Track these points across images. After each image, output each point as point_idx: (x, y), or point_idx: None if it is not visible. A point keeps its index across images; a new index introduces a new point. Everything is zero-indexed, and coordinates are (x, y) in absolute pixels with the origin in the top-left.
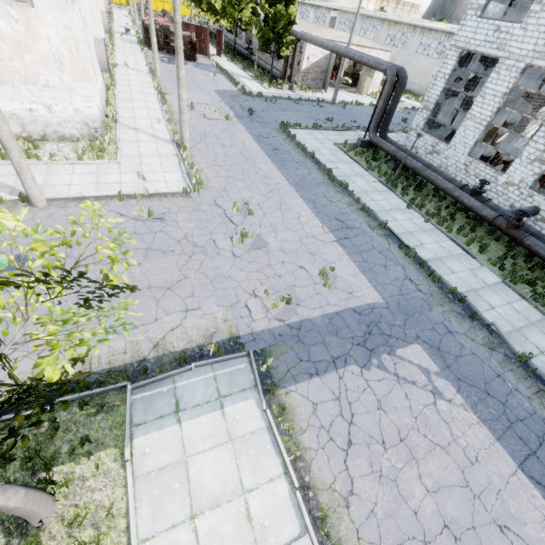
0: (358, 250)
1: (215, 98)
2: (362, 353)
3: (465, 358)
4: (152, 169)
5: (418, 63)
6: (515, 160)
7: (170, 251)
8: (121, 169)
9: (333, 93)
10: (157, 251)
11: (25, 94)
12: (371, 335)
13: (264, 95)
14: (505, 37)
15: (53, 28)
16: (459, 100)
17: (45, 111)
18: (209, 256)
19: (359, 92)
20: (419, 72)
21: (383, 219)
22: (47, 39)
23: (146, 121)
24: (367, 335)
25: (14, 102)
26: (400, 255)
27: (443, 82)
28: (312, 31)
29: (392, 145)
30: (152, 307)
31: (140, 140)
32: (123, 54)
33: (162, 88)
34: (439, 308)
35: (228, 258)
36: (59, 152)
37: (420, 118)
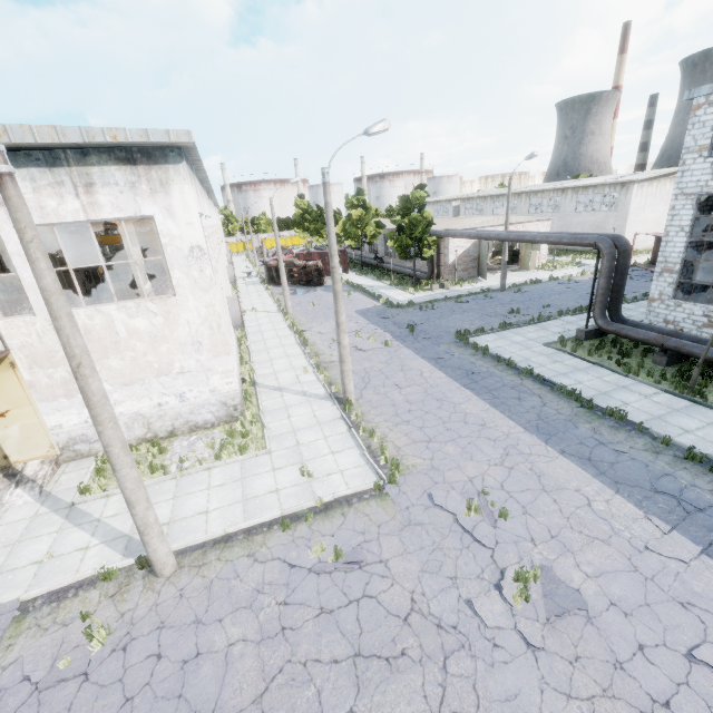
0: None
1: (361, 321)
2: None
3: None
4: (316, 452)
5: (583, 221)
6: None
7: (399, 655)
8: (273, 463)
9: (493, 277)
10: (374, 661)
11: (156, 388)
12: None
13: (415, 303)
14: None
15: (194, 310)
16: (708, 249)
17: (176, 402)
18: (479, 658)
19: (525, 268)
20: (589, 229)
21: None
22: (186, 323)
23: (290, 373)
24: None
25: (142, 400)
26: None
27: (682, 235)
28: (450, 225)
29: (643, 329)
30: None
31: (288, 405)
32: (248, 299)
33: (298, 326)
34: None
35: (520, 655)
36: (190, 453)
37: (661, 284)
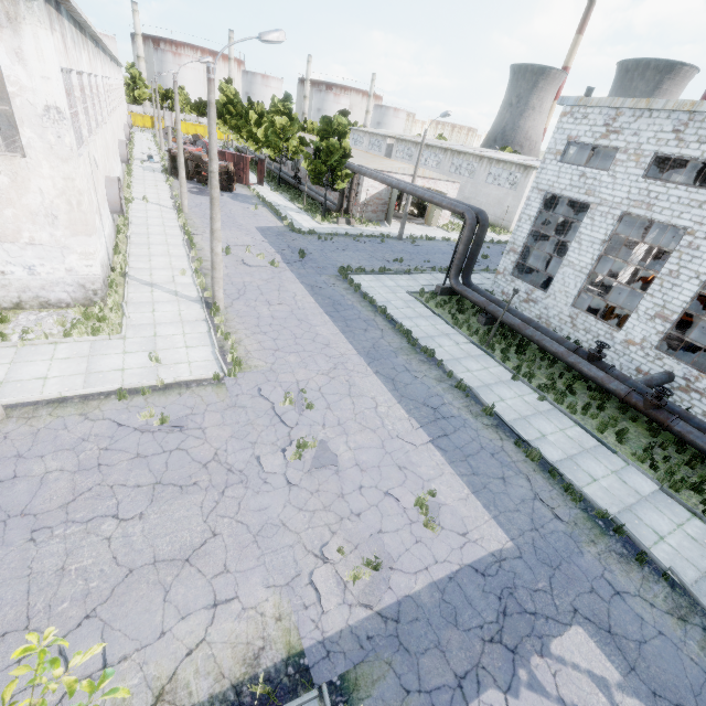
0: (463, 455)
1: (257, 237)
2: (500, 659)
3: (652, 646)
4: (171, 344)
5: (489, 193)
6: (631, 315)
7: (192, 485)
8: (126, 347)
9: (398, 226)
10: (170, 487)
11: None
12: (508, 618)
13: (317, 232)
14: (593, 183)
15: (48, 179)
16: (548, 241)
17: (24, 274)
18: (250, 488)
19: (428, 224)
20: (492, 202)
21: (486, 399)
22: (38, 191)
23: (167, 272)
24: (501, 617)
25: None
26: (520, 458)
27: (529, 224)
28: (370, 162)
29: (480, 294)
30: (157, 606)
31: (156, 301)
32: (142, 186)
33: (189, 228)
34: (592, 548)
35: (280, 488)
36: (37, 327)
37: (507, 261)
